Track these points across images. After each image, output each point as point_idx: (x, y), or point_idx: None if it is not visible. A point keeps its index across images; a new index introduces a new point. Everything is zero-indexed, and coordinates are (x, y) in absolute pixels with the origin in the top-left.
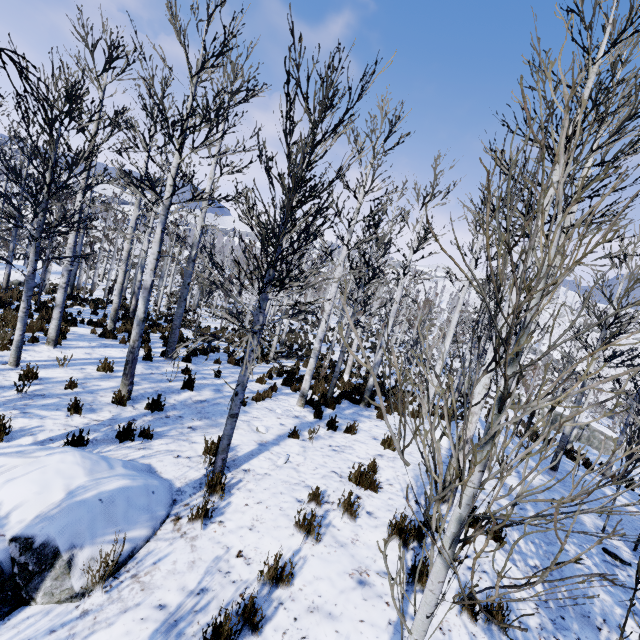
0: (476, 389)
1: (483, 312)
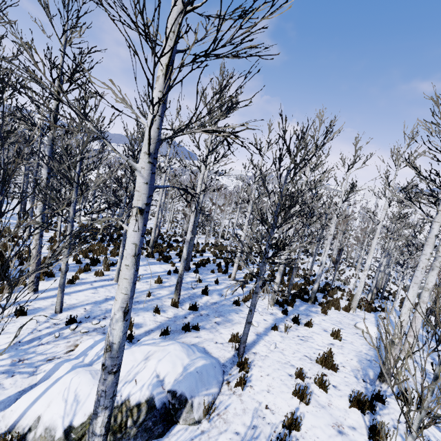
0: (403, 310)
1: (393, 231)
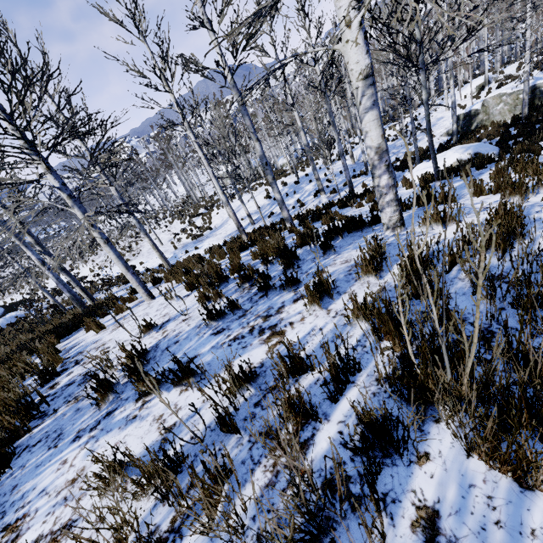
0: None
1: None
